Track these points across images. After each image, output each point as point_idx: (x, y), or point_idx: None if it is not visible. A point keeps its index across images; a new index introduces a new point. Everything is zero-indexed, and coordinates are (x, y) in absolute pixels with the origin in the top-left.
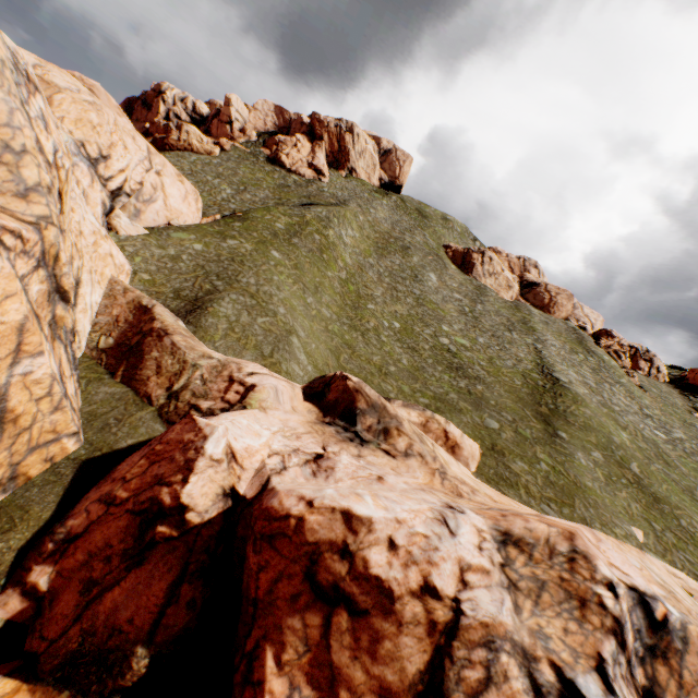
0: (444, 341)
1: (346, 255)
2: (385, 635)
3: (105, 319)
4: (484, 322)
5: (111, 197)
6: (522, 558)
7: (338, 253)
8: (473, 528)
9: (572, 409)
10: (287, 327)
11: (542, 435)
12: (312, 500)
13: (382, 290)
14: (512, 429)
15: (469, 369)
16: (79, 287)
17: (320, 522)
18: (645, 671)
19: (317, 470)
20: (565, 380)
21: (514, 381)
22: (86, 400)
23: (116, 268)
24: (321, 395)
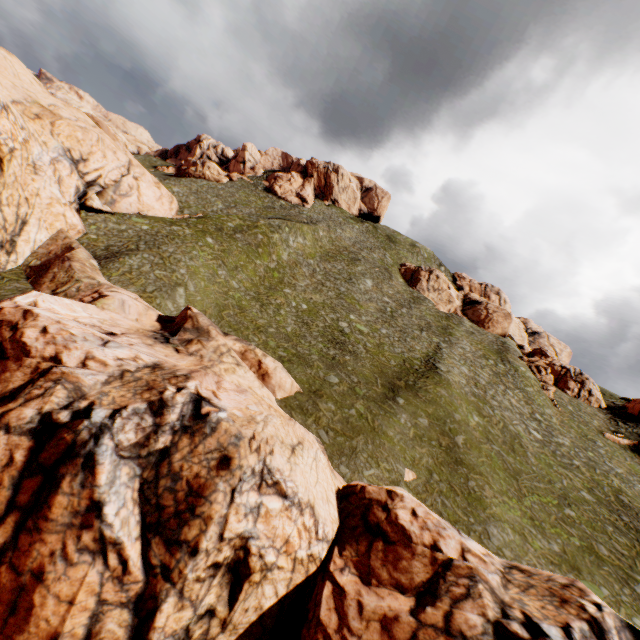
0: (342, 325)
1: (284, 253)
2: (10, 370)
3: (43, 251)
4: (400, 320)
5: (87, 186)
6: (147, 372)
7: (276, 250)
8: (134, 355)
9: (428, 387)
10: (180, 280)
11: (376, 396)
12: (22, 306)
13: (308, 283)
14: (349, 386)
15: (350, 345)
16: (25, 225)
17: (11, 311)
18: (174, 439)
19: None
20: (444, 369)
21: (390, 361)
22: (0, 288)
23: (67, 225)
24: (174, 321)
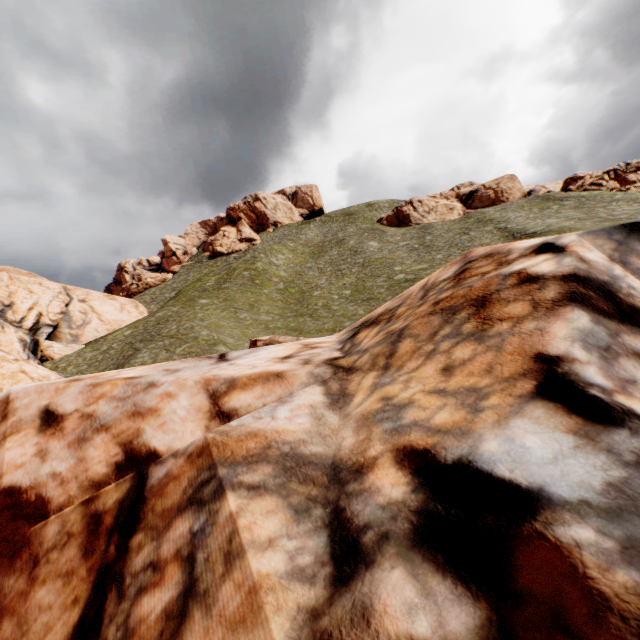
0: (399, 277)
1: (279, 272)
2: (5, 608)
3: None
4: (437, 243)
5: (31, 333)
6: (376, 330)
7: (271, 274)
8: (296, 346)
9: None
10: (210, 343)
11: None
12: None
13: (325, 278)
14: None
15: None
16: None
17: None
18: None
19: None
20: (542, 228)
21: None
22: None
23: (35, 381)
24: None
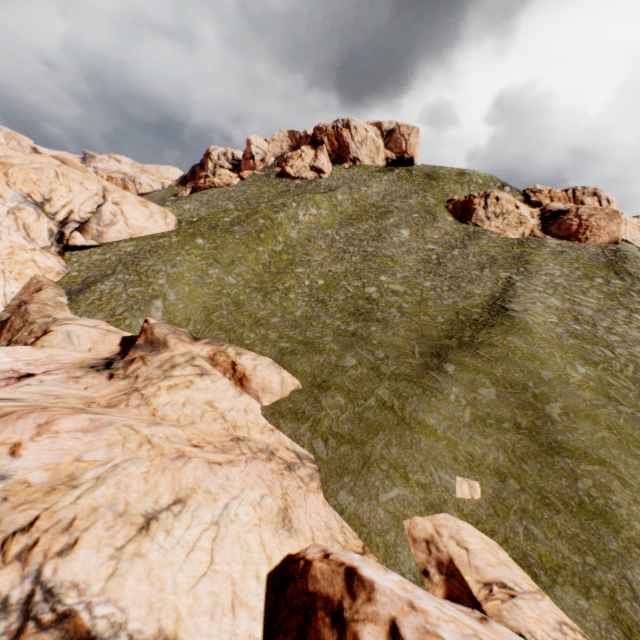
0: (369, 290)
1: (292, 231)
2: None
3: (16, 302)
4: (450, 265)
5: (61, 226)
6: None
7: (282, 231)
8: None
9: (493, 341)
10: (156, 293)
11: (410, 371)
12: None
13: (326, 255)
14: (371, 366)
15: (379, 312)
16: None
17: None
18: None
19: (11, 384)
20: (518, 310)
21: (435, 319)
22: None
23: (41, 270)
24: None
